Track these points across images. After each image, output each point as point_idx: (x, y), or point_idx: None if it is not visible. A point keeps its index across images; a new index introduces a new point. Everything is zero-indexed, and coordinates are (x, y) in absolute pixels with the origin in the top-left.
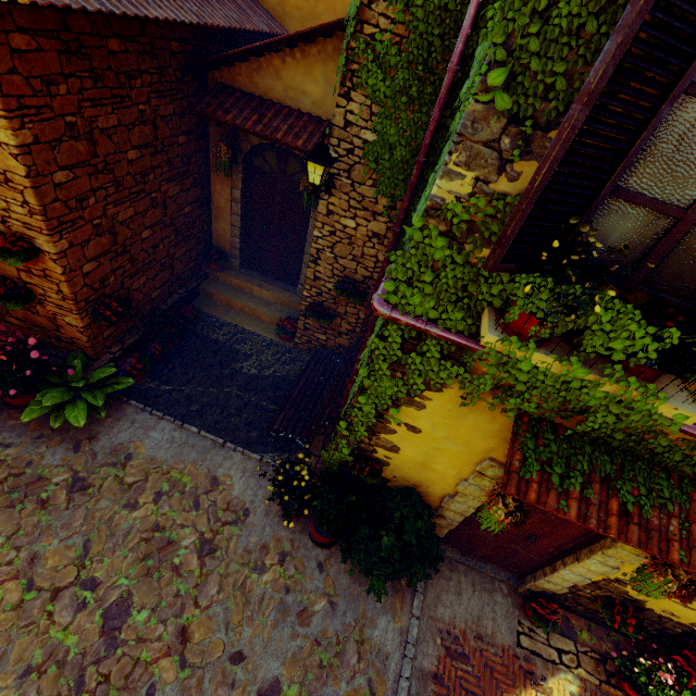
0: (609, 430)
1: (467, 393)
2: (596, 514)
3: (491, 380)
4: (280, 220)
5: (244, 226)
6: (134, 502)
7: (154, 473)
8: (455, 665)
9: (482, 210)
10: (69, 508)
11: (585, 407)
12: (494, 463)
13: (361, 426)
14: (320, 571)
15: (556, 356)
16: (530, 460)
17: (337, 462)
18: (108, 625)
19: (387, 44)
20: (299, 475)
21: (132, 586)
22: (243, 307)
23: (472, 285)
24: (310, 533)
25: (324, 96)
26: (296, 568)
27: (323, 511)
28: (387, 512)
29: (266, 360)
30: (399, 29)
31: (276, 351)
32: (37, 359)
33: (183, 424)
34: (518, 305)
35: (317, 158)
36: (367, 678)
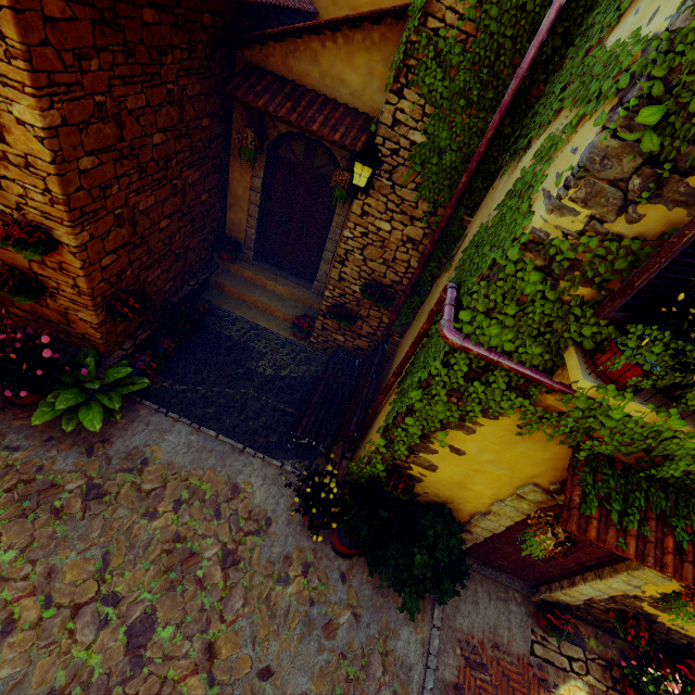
0: (672, 469)
1: (526, 423)
2: (653, 552)
3: (573, 422)
4: (301, 213)
5: (261, 217)
6: (153, 511)
7: (173, 480)
8: (474, 674)
9: (589, 249)
10: (85, 517)
11: (651, 446)
12: (537, 489)
13: (402, 446)
14: (343, 582)
15: (652, 406)
16: (591, 497)
17: (366, 475)
18: (132, 643)
19: (451, 40)
20: (326, 487)
21: (155, 601)
22: (255, 301)
23: (559, 322)
24: (332, 543)
25: (364, 87)
26: (319, 579)
27: (353, 526)
28: (418, 528)
29: (282, 359)
30: (467, 26)
31: (291, 350)
32: (48, 357)
33: (200, 427)
34: (625, 355)
35: (365, 159)
36: (392, 690)
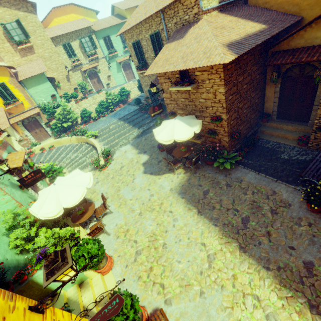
0: None
1: None
2: None
3: None
4: (299, 94)
5: (279, 102)
6: (245, 193)
7: (250, 186)
8: None
9: None
10: (227, 190)
11: None
12: None
13: None
14: None
15: None
16: None
17: None
18: (243, 222)
19: None
20: (318, 191)
21: (248, 214)
22: (278, 134)
23: None
24: None
25: None
26: (317, 230)
27: None
28: None
29: (292, 154)
30: None
31: (297, 150)
32: (216, 150)
33: (258, 173)
34: None
35: None
36: None
